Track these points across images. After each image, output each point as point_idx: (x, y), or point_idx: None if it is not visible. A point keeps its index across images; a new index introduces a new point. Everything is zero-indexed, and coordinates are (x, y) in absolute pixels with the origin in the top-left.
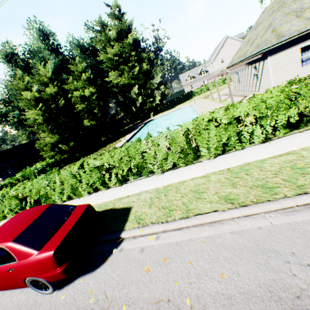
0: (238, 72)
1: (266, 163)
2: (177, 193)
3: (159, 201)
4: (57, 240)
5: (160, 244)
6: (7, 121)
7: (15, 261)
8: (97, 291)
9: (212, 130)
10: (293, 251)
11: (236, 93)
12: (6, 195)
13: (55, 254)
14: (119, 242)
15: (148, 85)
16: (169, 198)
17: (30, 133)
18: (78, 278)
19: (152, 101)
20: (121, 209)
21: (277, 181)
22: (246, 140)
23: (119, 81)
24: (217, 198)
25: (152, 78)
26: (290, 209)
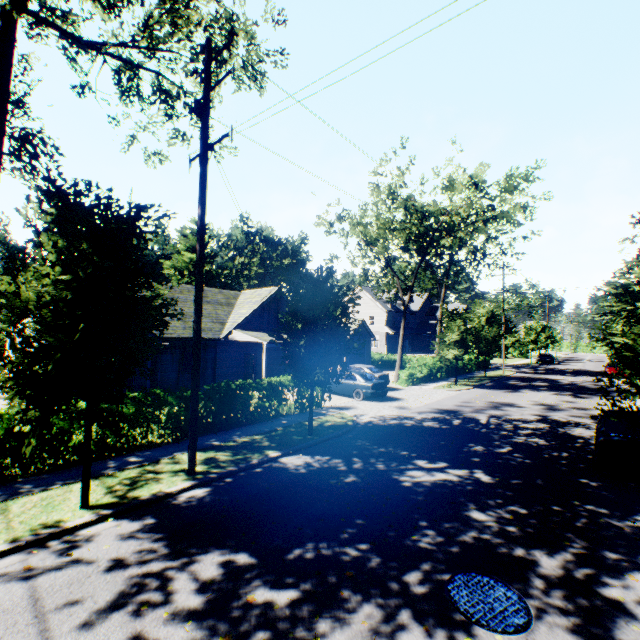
0: None
1: None
2: None
3: None
4: None
5: None
6: None
7: None
8: None
9: None
10: None
11: None
12: None
13: None
14: None
15: None
16: None
17: None
18: None
19: None
20: None
21: None
22: None
23: None
24: None
25: None
26: None
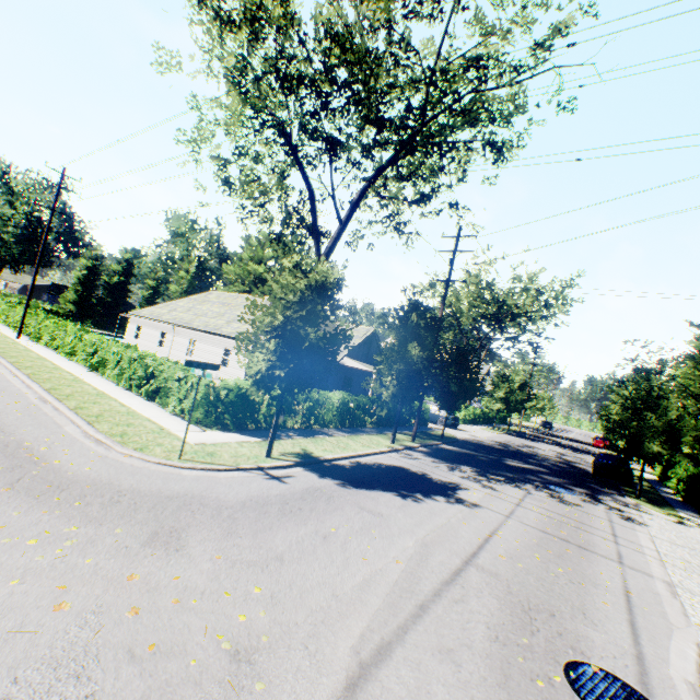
0: None
1: None
2: None
3: None
4: None
5: None
6: None
7: None
8: None
9: None
10: None
11: None
12: None
13: None
14: None
15: None
16: None
17: None
18: None
19: None
20: None
21: None
22: None
23: None
24: None
25: None
26: None
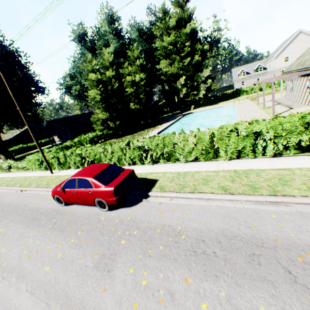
0: (292, 80)
1: (264, 172)
2: (191, 178)
3: (178, 180)
4: (115, 183)
5: (172, 203)
6: (70, 93)
7: (93, 188)
8: (131, 215)
9: (232, 138)
10: (246, 220)
11: (285, 101)
12: (74, 152)
13: (114, 190)
14: (146, 197)
15: (196, 77)
16: (185, 180)
17: (84, 105)
18: (121, 208)
19: (196, 94)
20: (150, 180)
21: (263, 185)
22: (259, 152)
23: (168, 70)
24: (217, 186)
25: (201, 70)
26: (260, 202)
